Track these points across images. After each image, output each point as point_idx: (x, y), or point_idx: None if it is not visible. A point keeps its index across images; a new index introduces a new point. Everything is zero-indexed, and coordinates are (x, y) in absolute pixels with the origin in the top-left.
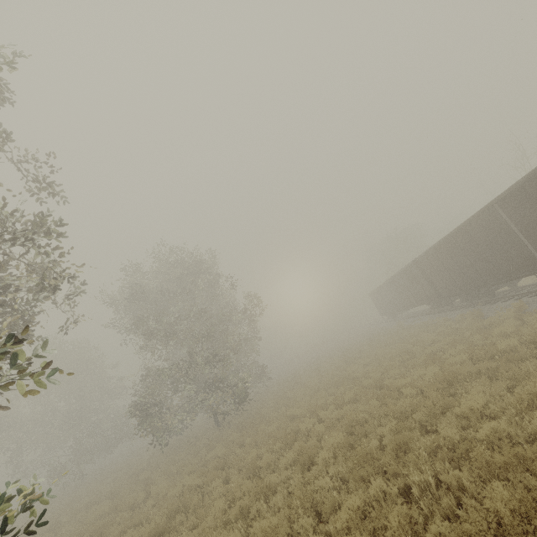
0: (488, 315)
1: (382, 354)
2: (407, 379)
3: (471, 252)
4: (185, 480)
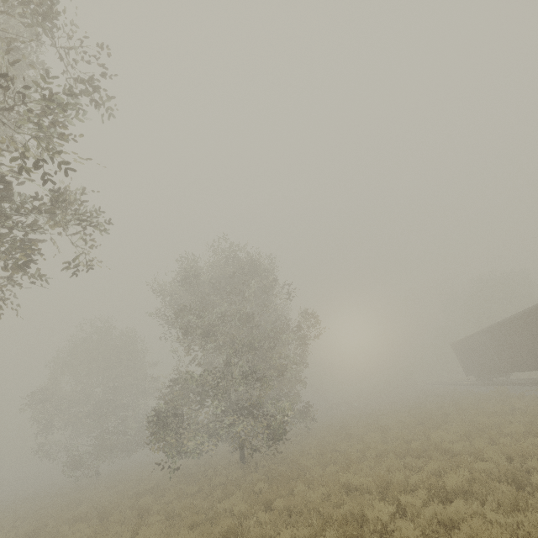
0: None
1: (490, 426)
2: None
3: None
4: (182, 536)
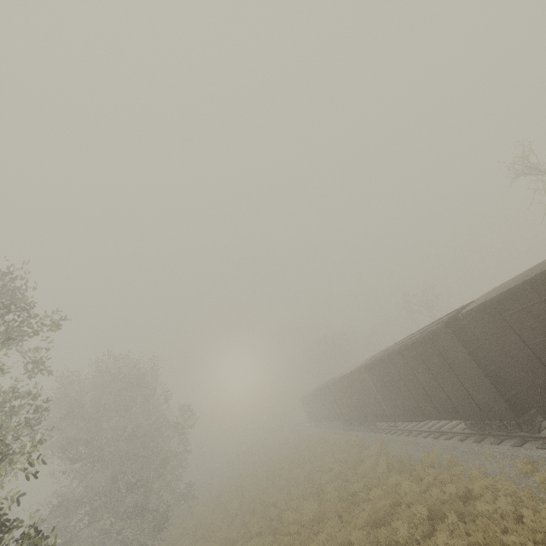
0: (369, 445)
1: (294, 477)
2: (297, 514)
3: (357, 393)
4: None
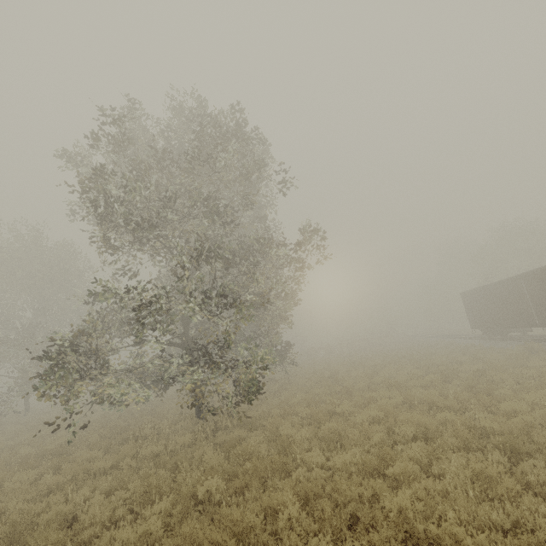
0: None
1: None
2: None
3: None
4: None
